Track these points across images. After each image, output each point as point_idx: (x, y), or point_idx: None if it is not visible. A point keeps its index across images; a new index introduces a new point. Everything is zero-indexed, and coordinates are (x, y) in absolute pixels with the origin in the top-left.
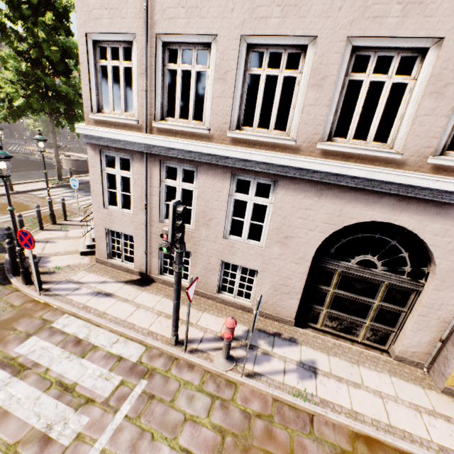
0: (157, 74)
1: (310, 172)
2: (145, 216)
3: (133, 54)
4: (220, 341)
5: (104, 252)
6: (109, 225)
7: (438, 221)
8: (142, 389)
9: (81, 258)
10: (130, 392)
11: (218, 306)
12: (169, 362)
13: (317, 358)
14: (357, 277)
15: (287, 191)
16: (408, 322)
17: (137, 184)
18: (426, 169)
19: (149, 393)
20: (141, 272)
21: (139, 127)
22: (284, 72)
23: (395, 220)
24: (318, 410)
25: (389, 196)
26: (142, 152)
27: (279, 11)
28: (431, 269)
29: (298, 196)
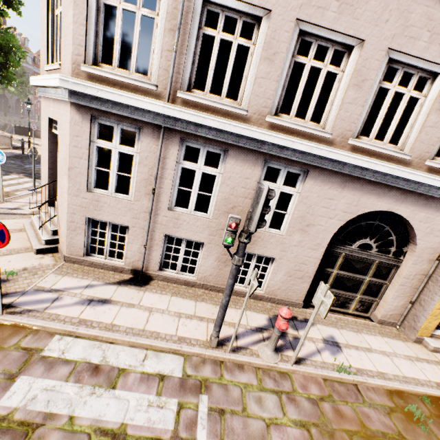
0: (191, 36)
1: (340, 165)
2: (152, 202)
3: (161, 2)
4: (254, 334)
5: (79, 247)
6: (93, 213)
7: (423, 211)
8: (207, 406)
9: (39, 258)
10: (197, 414)
11: (231, 298)
12: (216, 367)
13: (333, 333)
14: (356, 258)
15: (316, 182)
16: (388, 291)
17: (144, 163)
18: (423, 170)
19: (216, 408)
20: (134, 270)
21: (157, 94)
22: (328, 66)
23: (396, 209)
24: (360, 379)
25: (395, 190)
26: (157, 126)
27: (336, 6)
28: (410, 248)
29: (324, 187)
